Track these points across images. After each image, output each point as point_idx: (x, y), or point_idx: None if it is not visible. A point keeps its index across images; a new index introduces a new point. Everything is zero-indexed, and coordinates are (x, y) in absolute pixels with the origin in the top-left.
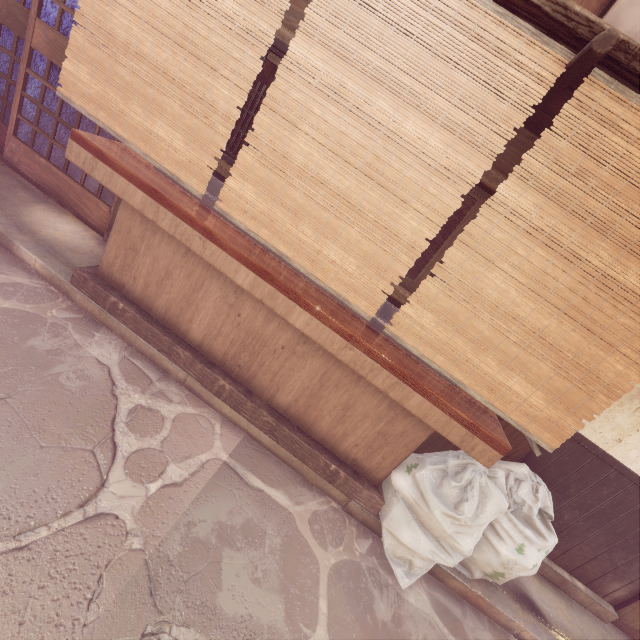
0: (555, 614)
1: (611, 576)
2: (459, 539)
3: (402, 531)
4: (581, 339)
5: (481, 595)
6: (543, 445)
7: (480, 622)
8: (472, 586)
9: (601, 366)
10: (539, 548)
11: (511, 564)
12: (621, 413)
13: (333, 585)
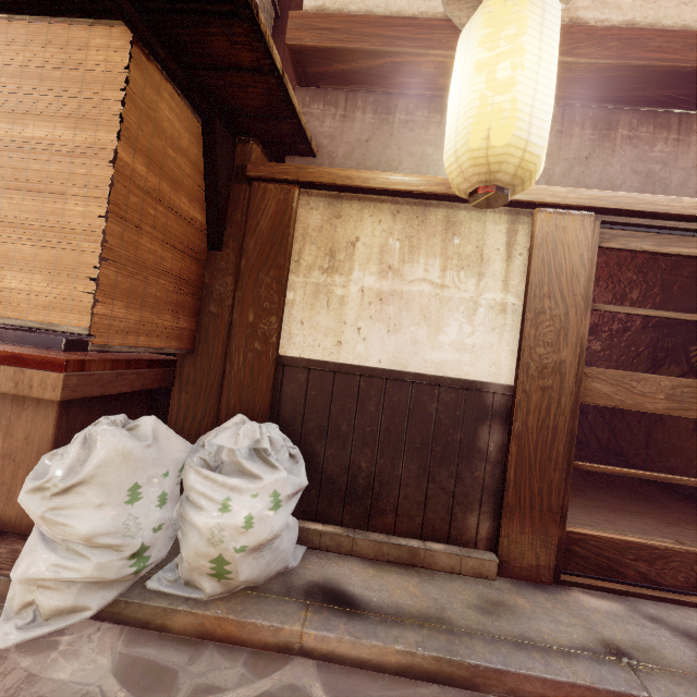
0: (386, 596)
1: (459, 510)
2: (65, 518)
3: (21, 565)
4: (35, 203)
5: (221, 614)
6: (76, 330)
7: (228, 659)
8: (207, 609)
9: (67, 217)
10: (254, 493)
11: (217, 533)
12: (319, 315)
13: None
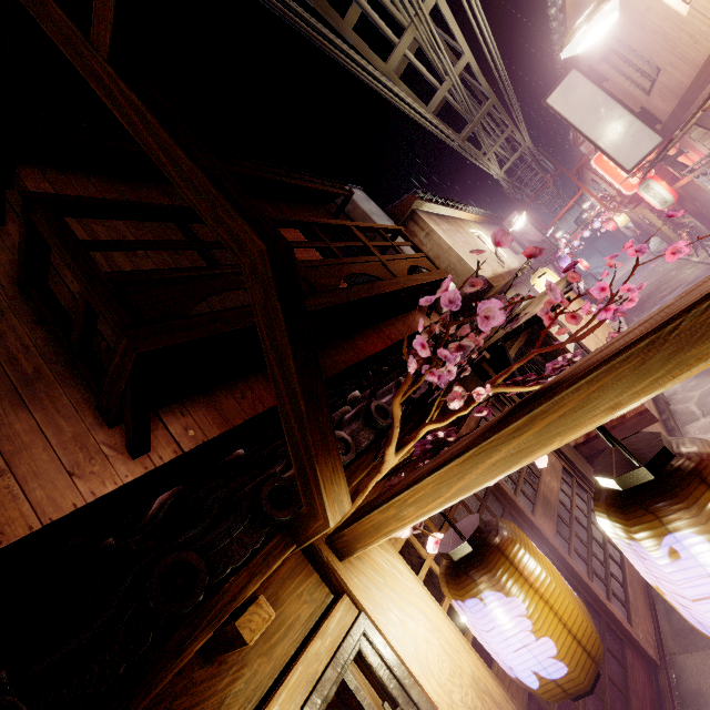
0: None
1: None
2: None
3: None
4: None
5: None
6: None
7: None
8: None
9: None
10: None
11: None
12: None
13: (702, 388)
